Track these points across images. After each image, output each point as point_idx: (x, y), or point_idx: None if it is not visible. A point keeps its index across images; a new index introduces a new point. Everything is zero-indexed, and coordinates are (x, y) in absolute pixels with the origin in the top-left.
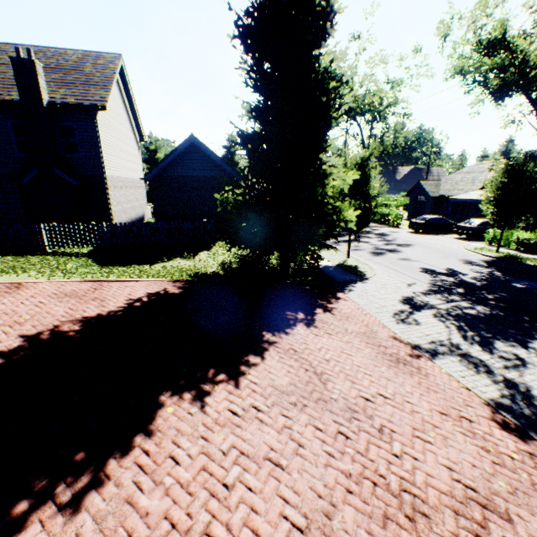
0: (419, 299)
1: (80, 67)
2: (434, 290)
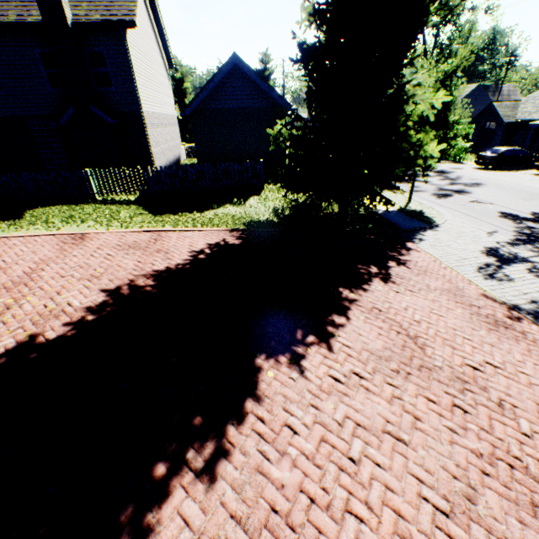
0: (505, 251)
1: None
2: (521, 240)
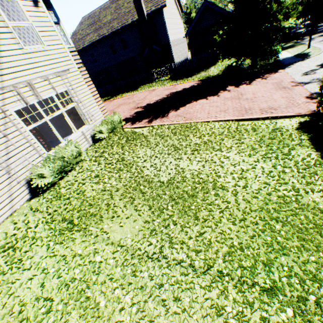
0: None
1: None
2: None
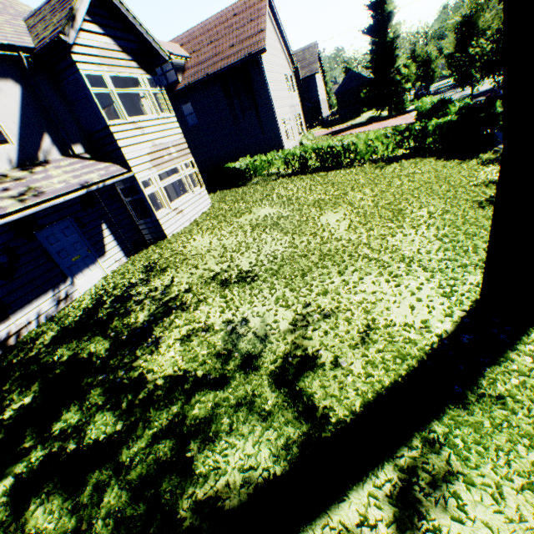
0: None
1: (304, 58)
2: None
